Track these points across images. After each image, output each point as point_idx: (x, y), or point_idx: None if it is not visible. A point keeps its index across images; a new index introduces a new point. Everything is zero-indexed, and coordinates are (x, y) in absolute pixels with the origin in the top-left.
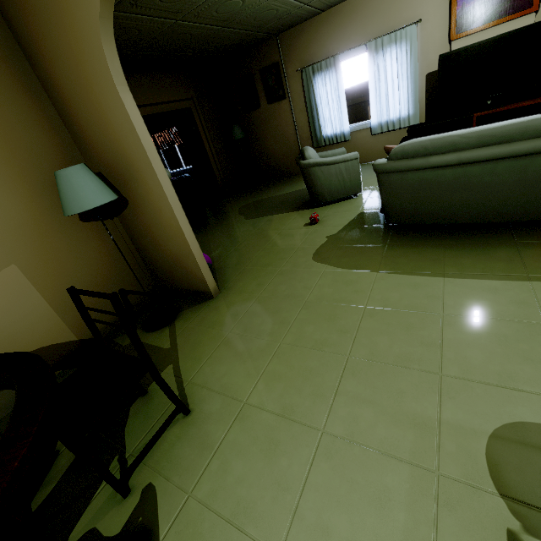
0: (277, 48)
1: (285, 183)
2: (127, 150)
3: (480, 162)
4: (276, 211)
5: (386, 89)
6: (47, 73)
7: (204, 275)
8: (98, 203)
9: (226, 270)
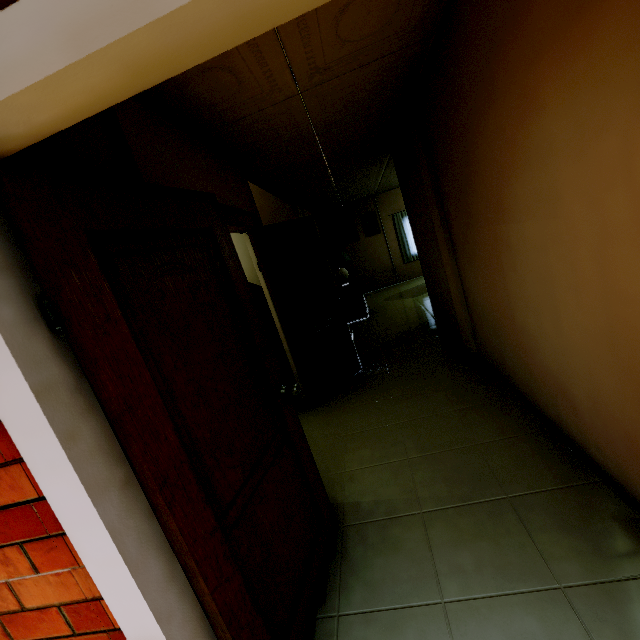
0: (374, 203)
1: (391, 288)
2: None
3: None
4: None
5: None
6: None
7: None
8: None
9: None
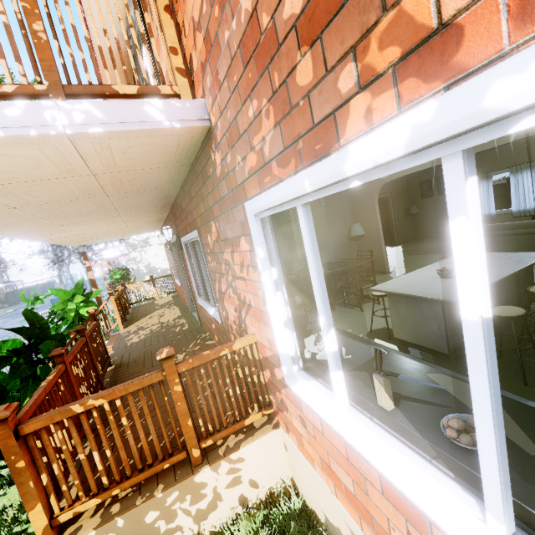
0: None
1: (441, 241)
2: (371, 220)
3: (511, 235)
4: (427, 253)
5: (523, 192)
6: (354, 198)
7: (385, 264)
8: (361, 234)
9: (393, 269)
